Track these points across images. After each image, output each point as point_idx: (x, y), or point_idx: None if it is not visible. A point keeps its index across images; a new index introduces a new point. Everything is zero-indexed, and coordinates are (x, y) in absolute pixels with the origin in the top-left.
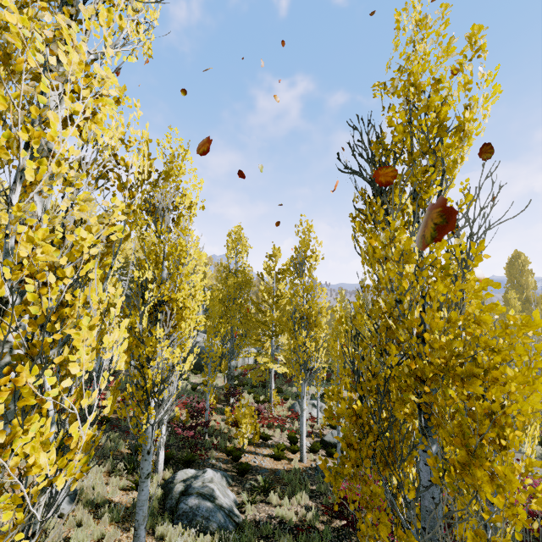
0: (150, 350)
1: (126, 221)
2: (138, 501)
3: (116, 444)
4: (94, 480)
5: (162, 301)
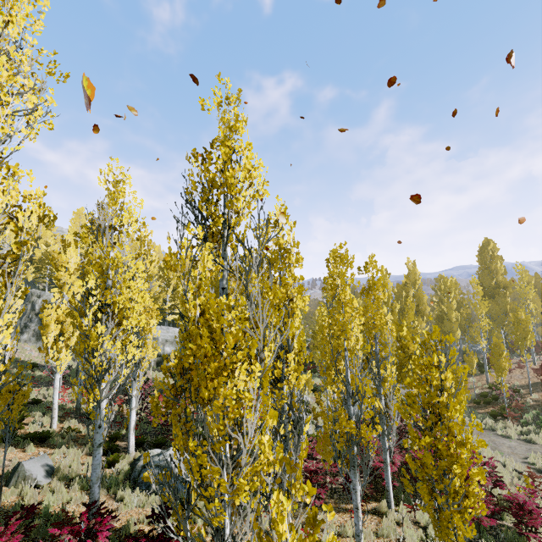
0: (93, 343)
1: (75, 240)
2: (92, 465)
3: None
4: (71, 460)
5: (108, 304)
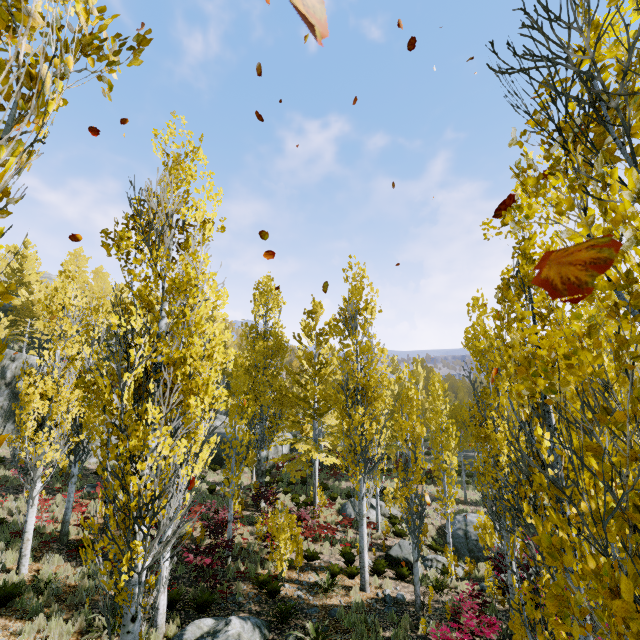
0: (136, 444)
1: (103, 243)
2: None
3: (97, 582)
4: None
5: (159, 364)
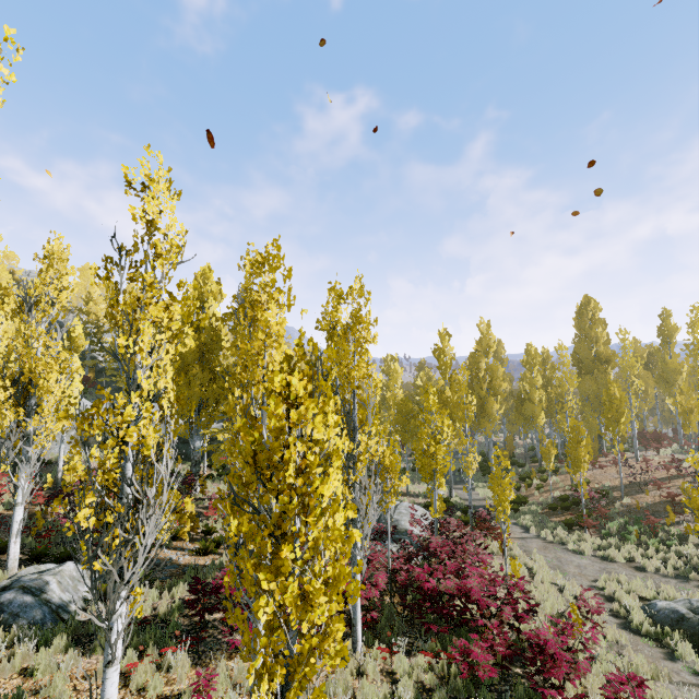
0: None
1: None
2: None
3: None
4: None
5: None
